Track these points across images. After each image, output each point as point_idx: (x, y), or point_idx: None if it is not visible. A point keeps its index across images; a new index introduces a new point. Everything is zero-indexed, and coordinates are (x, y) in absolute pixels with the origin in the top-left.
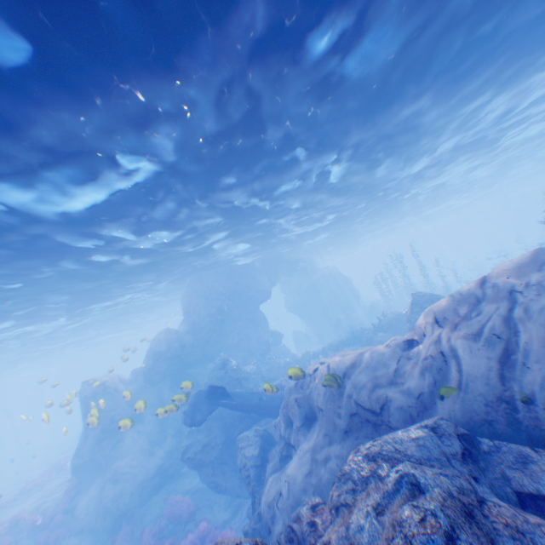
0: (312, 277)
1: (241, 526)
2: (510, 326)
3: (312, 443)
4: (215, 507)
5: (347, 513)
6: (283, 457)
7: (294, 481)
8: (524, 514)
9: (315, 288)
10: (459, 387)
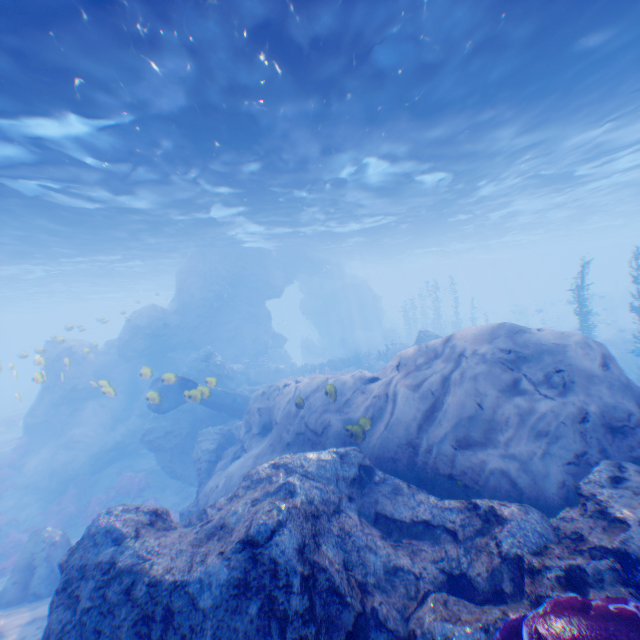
0: (337, 284)
1: None
2: (444, 385)
3: (258, 449)
4: (167, 491)
5: (236, 502)
6: (235, 457)
7: (231, 478)
8: (367, 526)
9: (337, 297)
10: (386, 427)
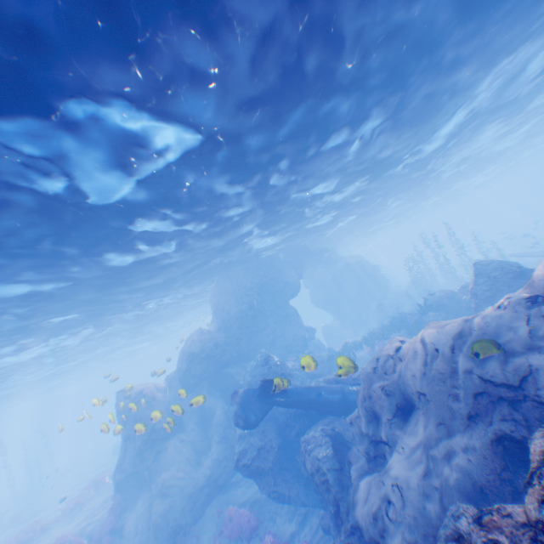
0: (338, 268)
1: (316, 541)
2: None
3: (417, 435)
4: (277, 520)
5: None
6: (370, 457)
7: (407, 485)
8: None
9: (342, 279)
10: None
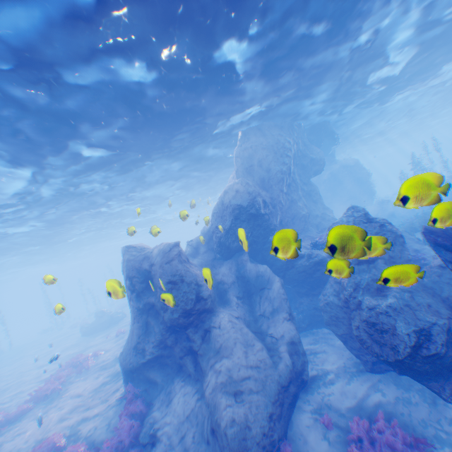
0: (334, 168)
1: None
2: None
3: None
4: None
5: None
6: None
7: None
8: None
9: (336, 179)
10: None
